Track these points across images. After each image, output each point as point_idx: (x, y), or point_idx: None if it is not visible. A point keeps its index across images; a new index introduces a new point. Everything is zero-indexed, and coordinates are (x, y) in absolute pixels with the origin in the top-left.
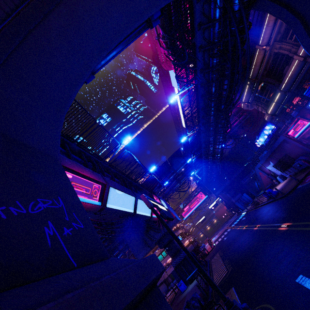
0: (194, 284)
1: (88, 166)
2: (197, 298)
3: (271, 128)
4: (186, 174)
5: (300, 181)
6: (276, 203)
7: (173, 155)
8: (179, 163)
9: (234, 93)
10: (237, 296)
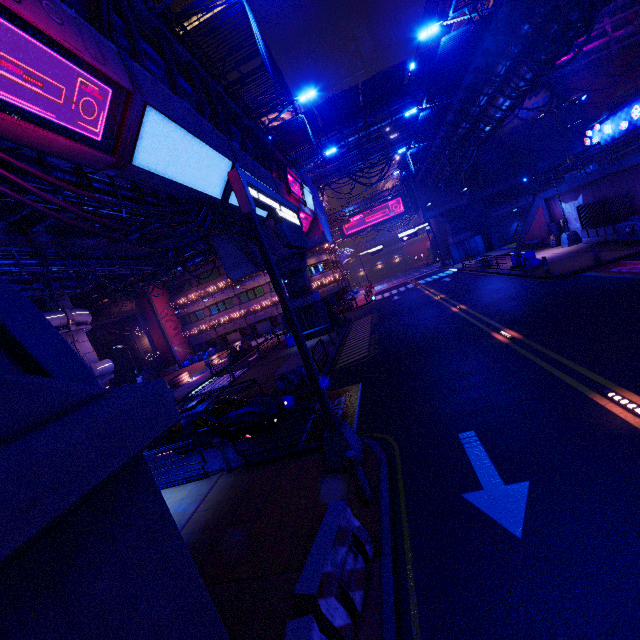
0: (311, 345)
1: None
2: (301, 374)
3: None
4: (387, 146)
5: (601, 264)
6: (523, 283)
7: (380, 77)
8: (386, 110)
9: None
10: (359, 399)
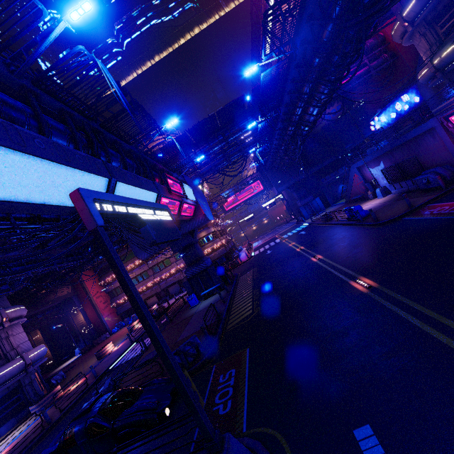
0: (208, 304)
1: None
2: (196, 344)
3: (411, 100)
4: (242, 149)
5: (414, 209)
6: (360, 230)
7: (228, 107)
8: (237, 126)
9: None
10: (247, 372)
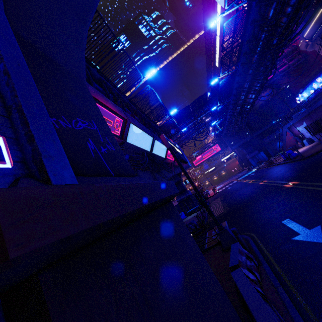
0: (193, 216)
1: (109, 98)
2: (194, 224)
3: None
4: (206, 123)
5: None
6: (292, 164)
7: (197, 100)
8: (202, 111)
9: (297, 22)
10: (227, 226)
